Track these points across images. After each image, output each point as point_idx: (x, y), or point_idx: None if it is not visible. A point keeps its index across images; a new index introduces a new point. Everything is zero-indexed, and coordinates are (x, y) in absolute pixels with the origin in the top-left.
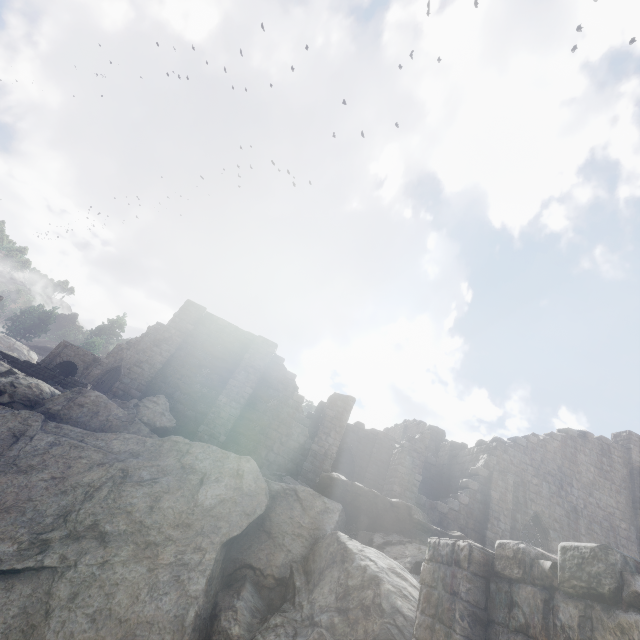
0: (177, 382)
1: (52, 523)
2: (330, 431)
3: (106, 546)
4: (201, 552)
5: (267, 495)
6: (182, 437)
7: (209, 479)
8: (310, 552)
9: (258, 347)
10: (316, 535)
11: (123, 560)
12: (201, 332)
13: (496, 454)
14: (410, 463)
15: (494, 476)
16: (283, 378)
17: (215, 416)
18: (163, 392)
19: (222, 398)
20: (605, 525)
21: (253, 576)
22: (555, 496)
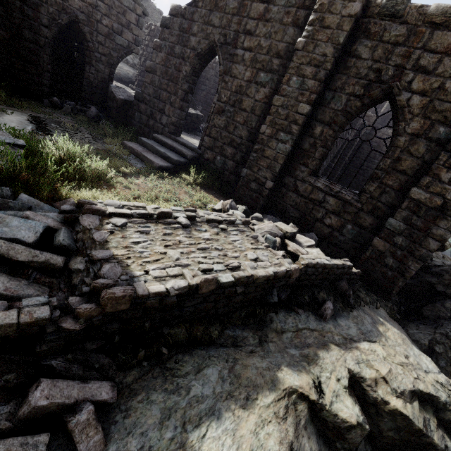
0: None
1: None
2: None
3: None
4: None
5: None
6: None
7: None
8: None
9: None
10: None
11: None
12: None
13: None
14: None
15: None
16: None
17: None
18: None
19: None
20: None
21: None
22: None
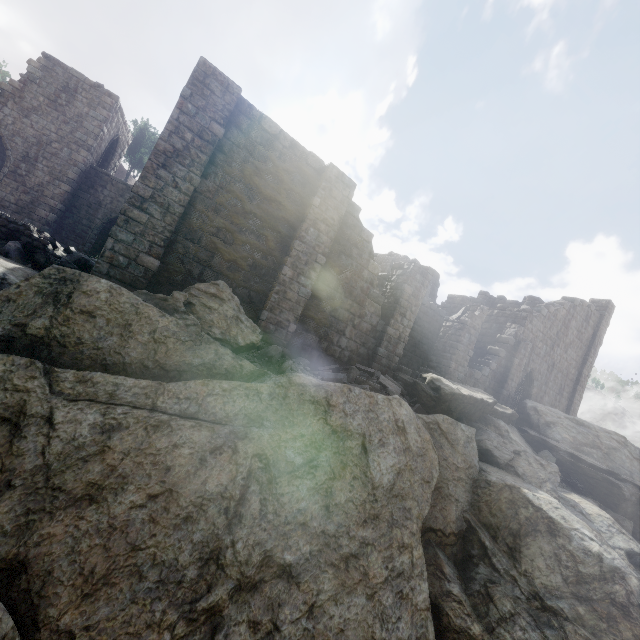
0: (214, 241)
1: (200, 576)
2: (406, 312)
3: (298, 583)
4: (407, 550)
5: (434, 449)
6: (305, 375)
7: (372, 443)
8: (477, 499)
9: (331, 187)
10: (471, 475)
11: (331, 596)
12: (236, 143)
13: (525, 325)
14: (467, 340)
15: (520, 346)
16: (359, 240)
17: (280, 298)
18: (193, 257)
19: (287, 271)
20: (564, 373)
21: (435, 538)
22: (547, 356)
